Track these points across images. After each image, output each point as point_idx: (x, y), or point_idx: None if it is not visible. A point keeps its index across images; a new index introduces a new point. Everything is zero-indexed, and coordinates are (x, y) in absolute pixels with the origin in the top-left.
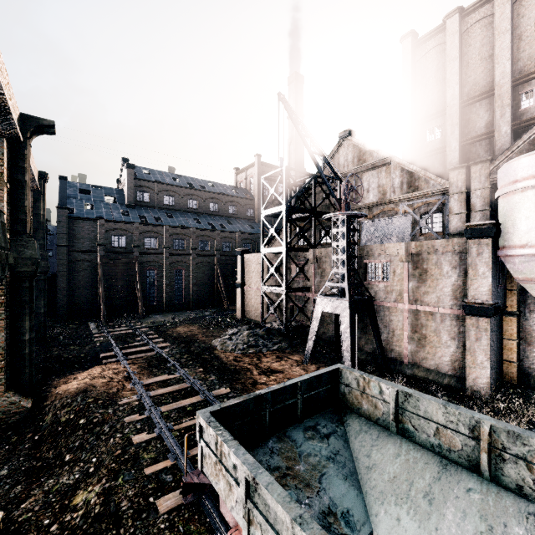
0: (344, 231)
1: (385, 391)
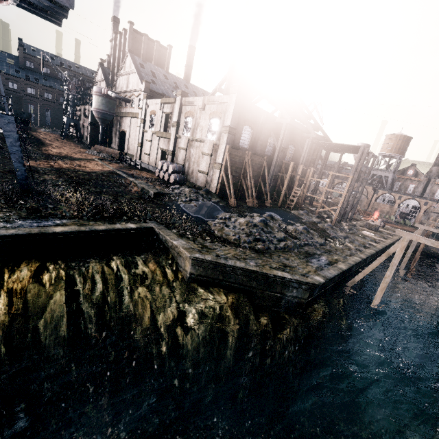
0: (71, 98)
1: None
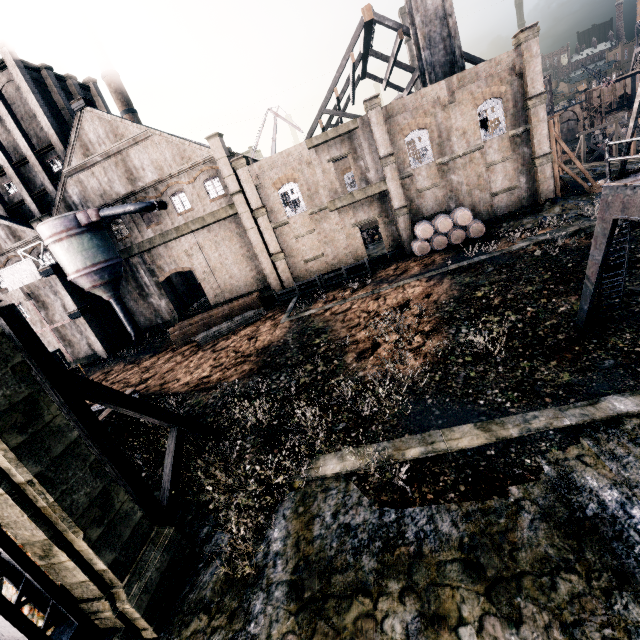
0: None
1: None
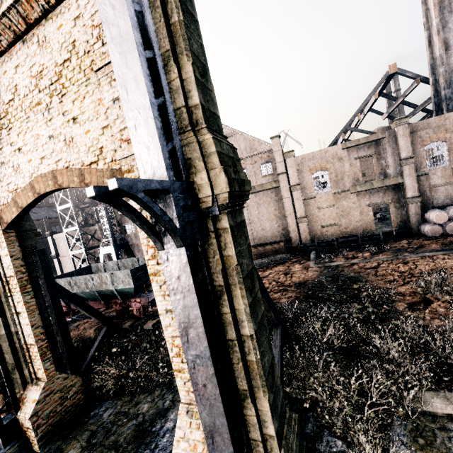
0: (105, 214)
1: (102, 265)
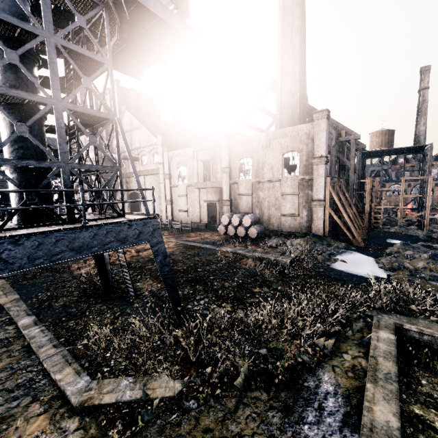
0: None
1: None
